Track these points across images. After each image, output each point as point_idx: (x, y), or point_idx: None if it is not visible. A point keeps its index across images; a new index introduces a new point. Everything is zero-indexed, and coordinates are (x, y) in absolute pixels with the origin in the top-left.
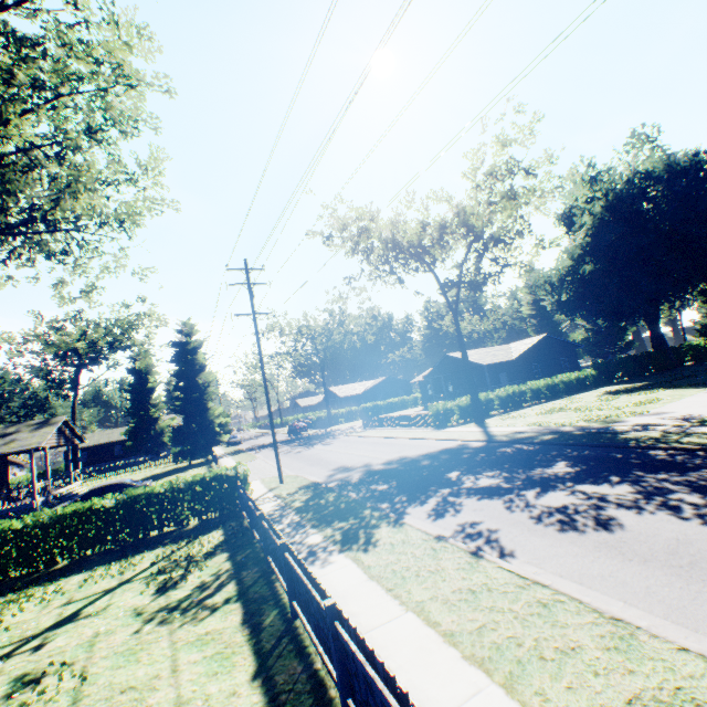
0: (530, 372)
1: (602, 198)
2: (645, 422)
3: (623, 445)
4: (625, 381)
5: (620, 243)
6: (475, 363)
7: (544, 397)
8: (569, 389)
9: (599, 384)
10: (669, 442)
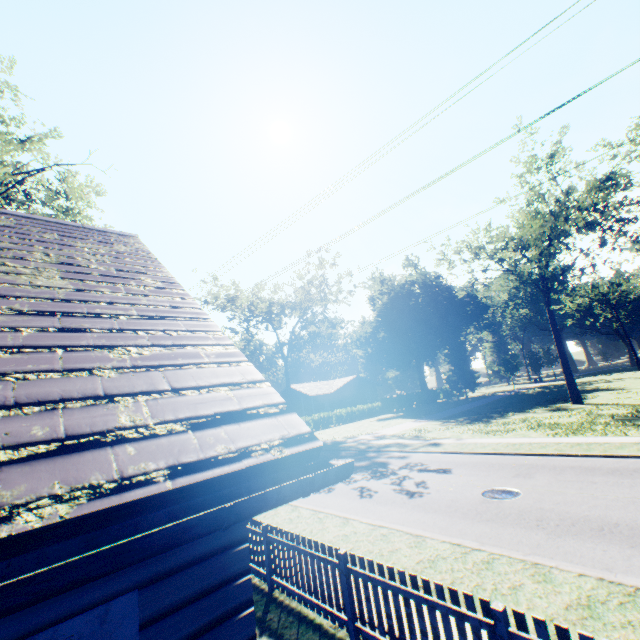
0: (344, 402)
1: (388, 293)
2: (363, 438)
3: (336, 449)
4: (398, 411)
5: (396, 323)
6: (306, 394)
7: (345, 420)
8: (363, 415)
9: (383, 413)
10: (353, 447)
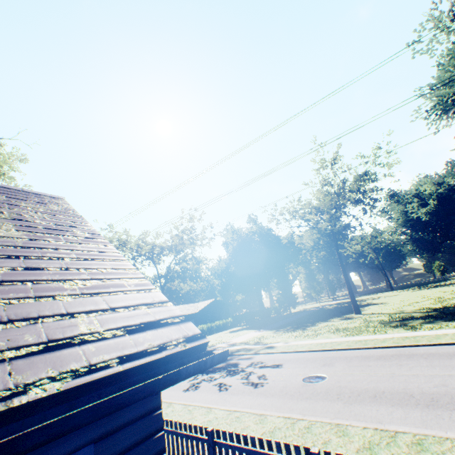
0: (205, 319)
1: (237, 240)
2: (220, 346)
3: None
4: (244, 324)
5: (242, 260)
6: None
7: (206, 333)
8: (219, 329)
9: (234, 326)
10: None
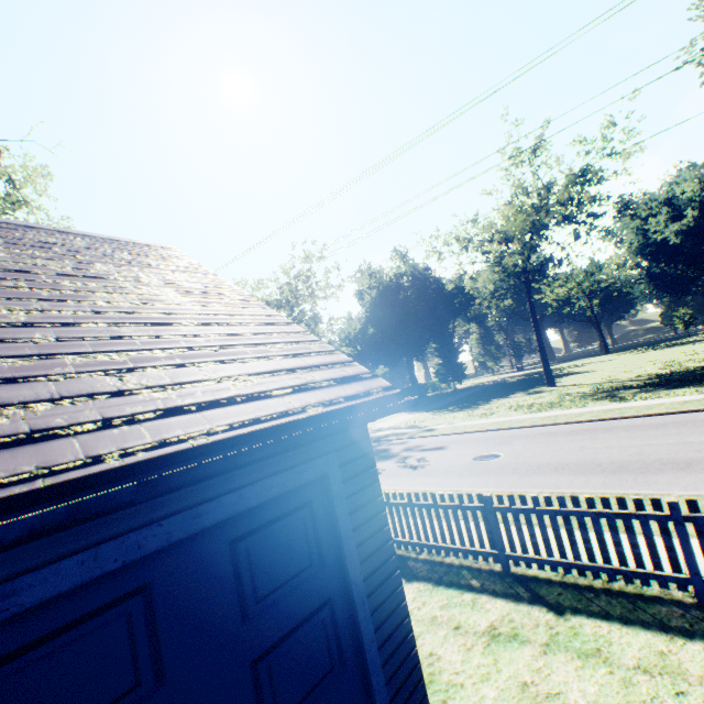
0: None
1: (377, 287)
2: None
3: None
4: None
5: (385, 318)
6: None
7: None
8: None
9: None
10: None
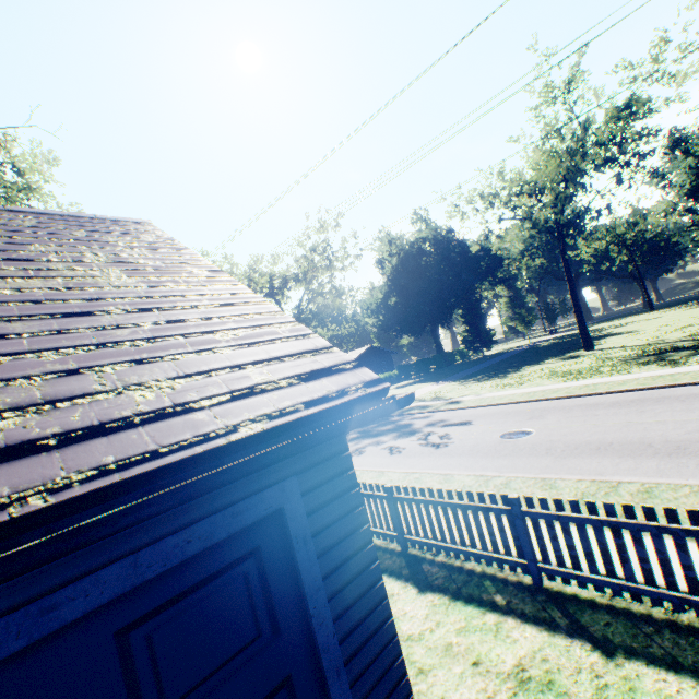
0: None
1: (398, 254)
2: None
3: None
4: (415, 377)
5: (407, 286)
6: None
7: None
8: None
9: (401, 380)
10: None
